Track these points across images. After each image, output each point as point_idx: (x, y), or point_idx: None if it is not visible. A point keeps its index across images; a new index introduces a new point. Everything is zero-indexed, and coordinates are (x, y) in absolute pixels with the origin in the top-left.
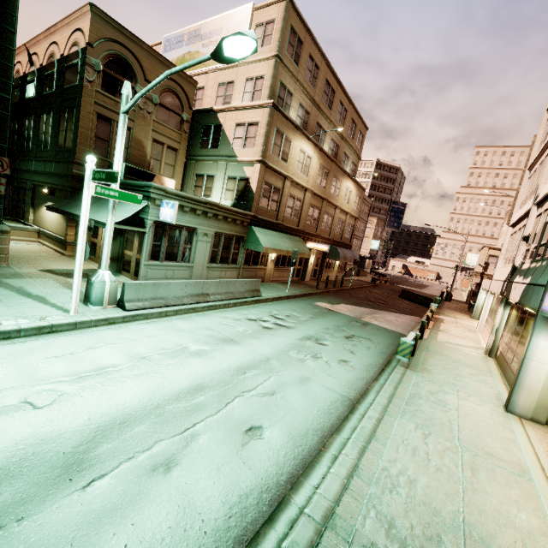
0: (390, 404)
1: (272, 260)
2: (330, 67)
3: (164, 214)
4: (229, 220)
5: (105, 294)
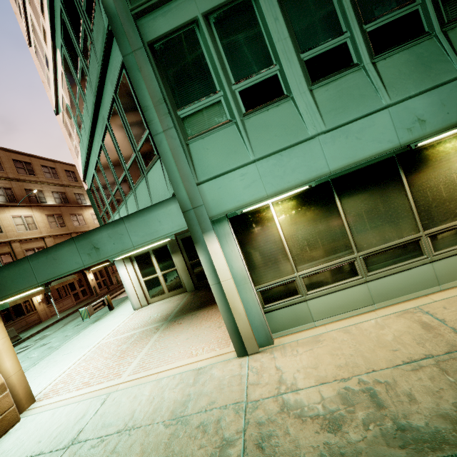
0: (46, 357)
1: (41, 302)
2: (10, 151)
3: None
4: None
5: None
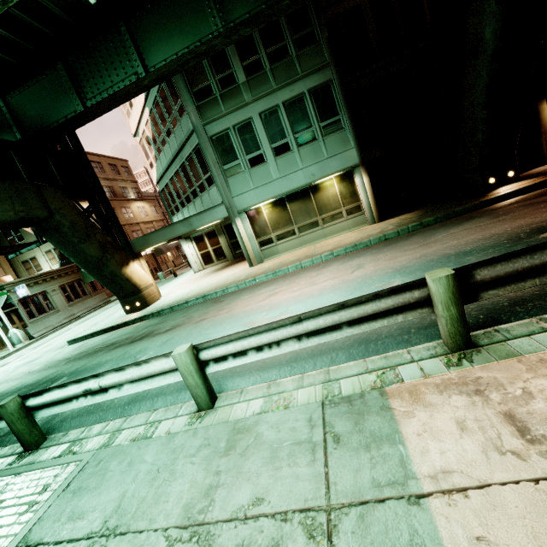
0: None
1: None
2: None
3: (21, 293)
4: (63, 275)
5: (21, 338)
